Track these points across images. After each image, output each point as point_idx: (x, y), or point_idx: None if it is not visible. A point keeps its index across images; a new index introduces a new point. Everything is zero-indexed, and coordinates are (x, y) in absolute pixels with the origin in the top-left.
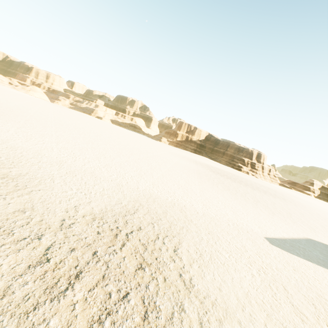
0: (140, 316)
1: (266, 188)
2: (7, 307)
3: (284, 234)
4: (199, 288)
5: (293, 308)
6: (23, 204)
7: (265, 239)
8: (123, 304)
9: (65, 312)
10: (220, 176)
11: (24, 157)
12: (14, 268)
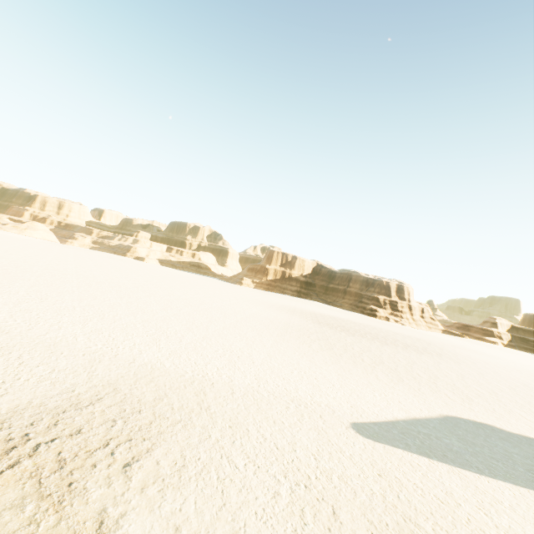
0: None
1: (413, 340)
2: None
3: (399, 414)
4: (128, 531)
5: None
6: None
7: (352, 426)
8: None
9: None
10: (328, 329)
11: None
12: None
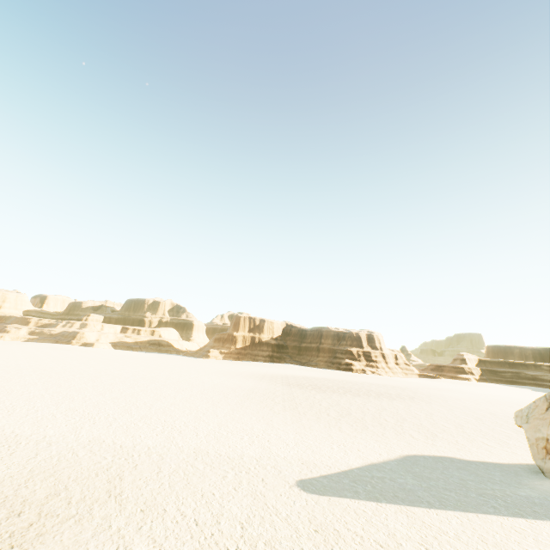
0: None
1: (387, 388)
2: None
3: (354, 462)
4: None
5: None
6: None
7: (297, 483)
8: None
9: None
10: (298, 389)
11: None
12: None
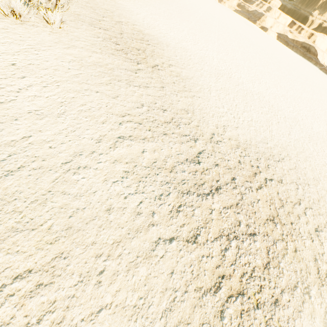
0: (261, 262)
1: None
2: (173, 180)
3: None
4: None
5: None
6: (187, 105)
7: None
8: (249, 240)
9: (205, 210)
10: None
11: (192, 60)
12: (178, 155)
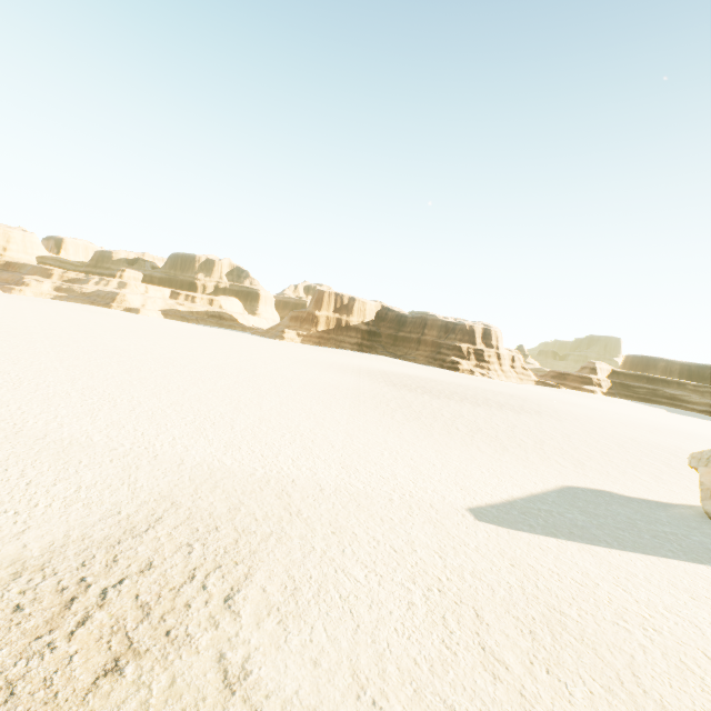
0: None
1: (506, 397)
2: None
3: (514, 491)
4: (261, 676)
5: (484, 654)
6: None
7: (468, 512)
8: None
9: None
10: (408, 392)
11: None
12: None
